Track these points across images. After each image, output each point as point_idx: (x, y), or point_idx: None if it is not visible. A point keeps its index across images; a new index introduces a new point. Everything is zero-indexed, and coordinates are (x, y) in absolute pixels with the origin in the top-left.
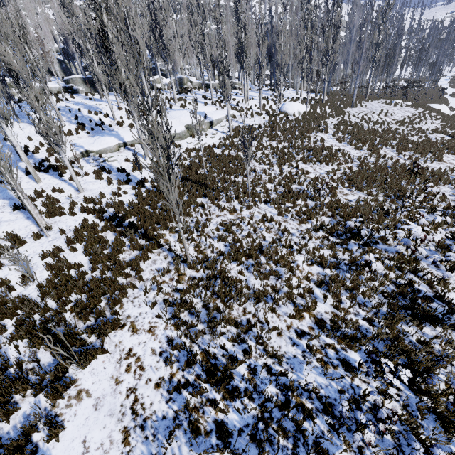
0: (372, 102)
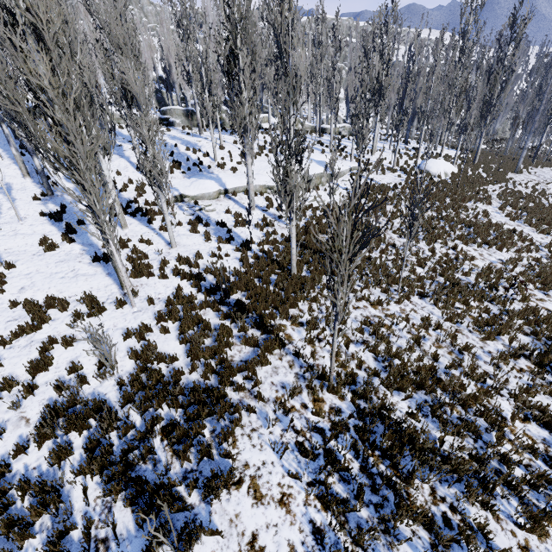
0: (543, 168)
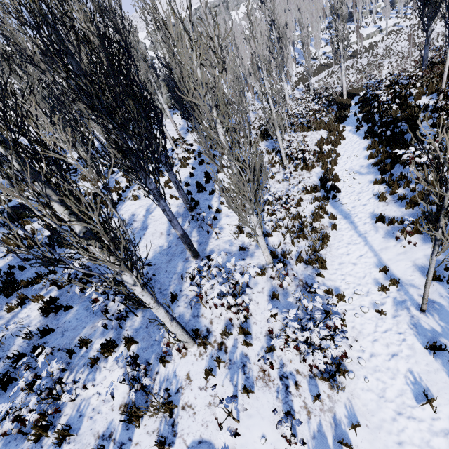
0: None
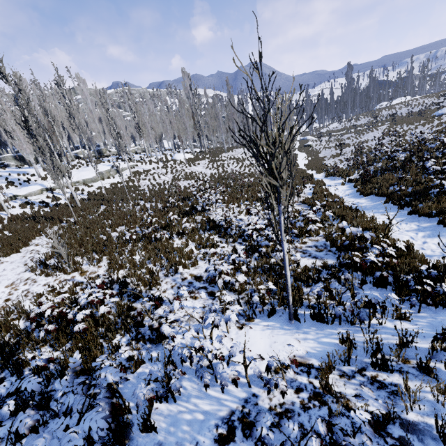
0: (241, 148)
